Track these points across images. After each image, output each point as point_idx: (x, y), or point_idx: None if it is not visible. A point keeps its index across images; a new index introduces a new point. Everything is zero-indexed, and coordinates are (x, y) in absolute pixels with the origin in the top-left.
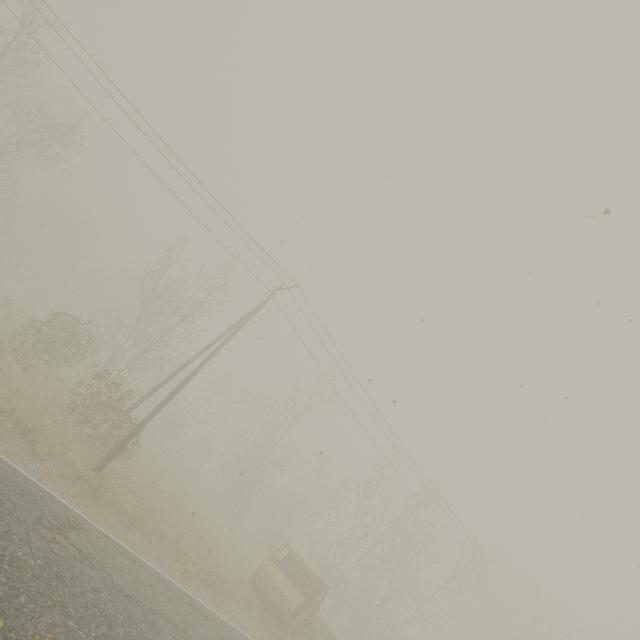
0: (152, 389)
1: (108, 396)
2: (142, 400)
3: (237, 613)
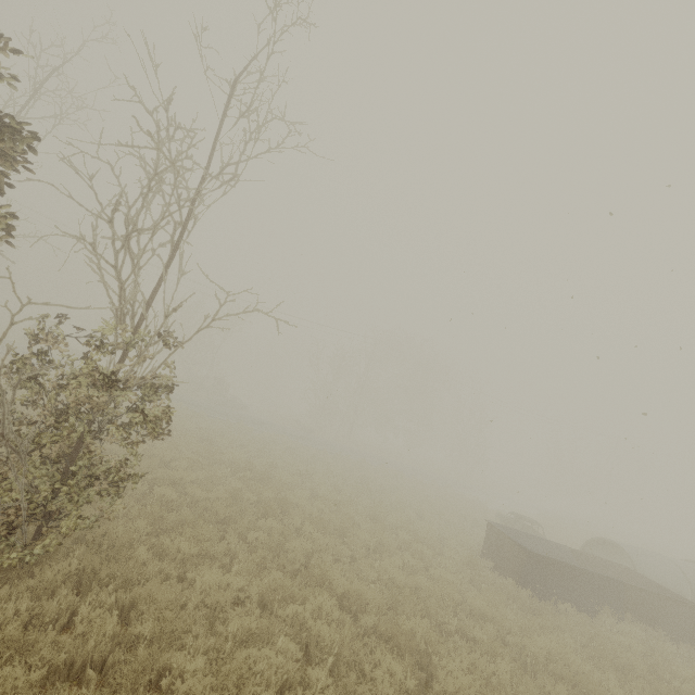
0: None
1: None
2: None
3: None
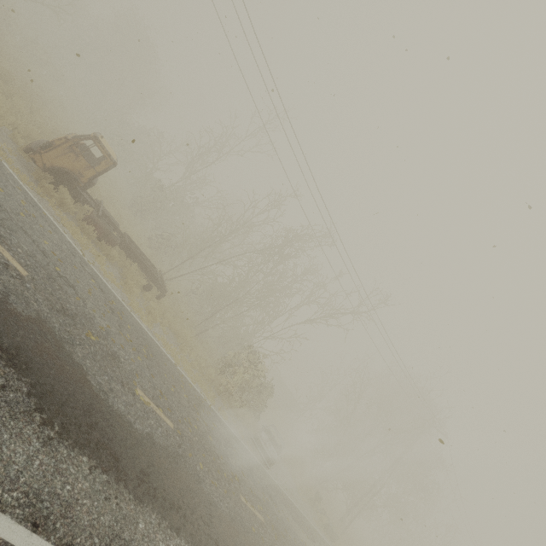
0: None
1: None
2: None
3: None
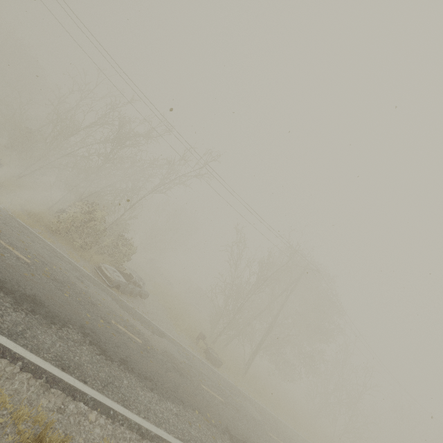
0: None
1: None
2: None
3: None
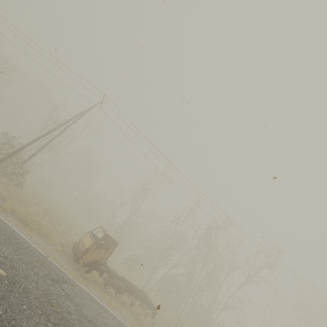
0: (34, 152)
1: (7, 152)
2: (29, 158)
3: (40, 241)
